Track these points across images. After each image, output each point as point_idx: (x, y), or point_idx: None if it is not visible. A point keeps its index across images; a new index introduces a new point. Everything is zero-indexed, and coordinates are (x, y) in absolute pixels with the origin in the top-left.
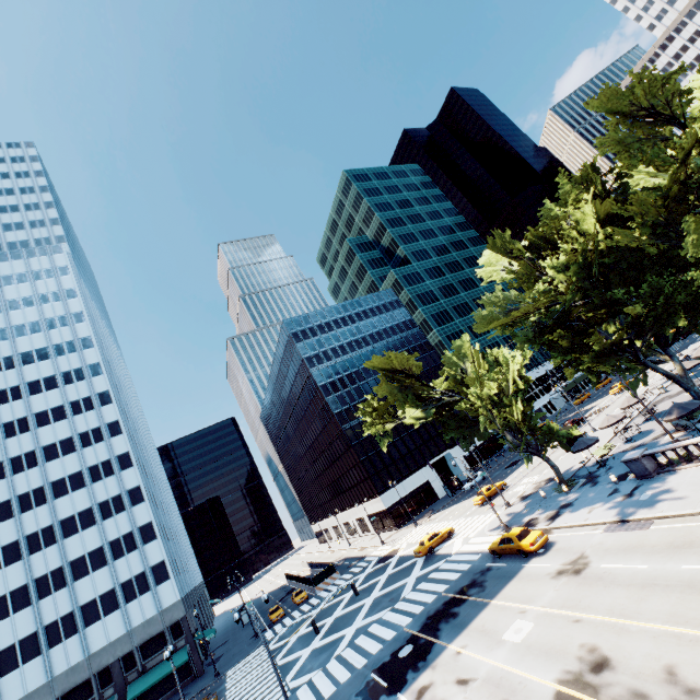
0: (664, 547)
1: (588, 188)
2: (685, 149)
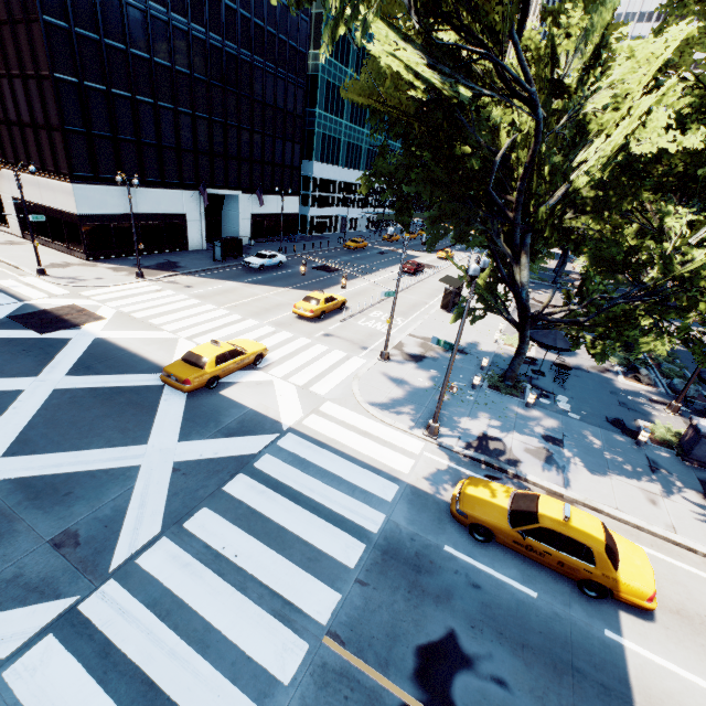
0: None
1: None
2: None
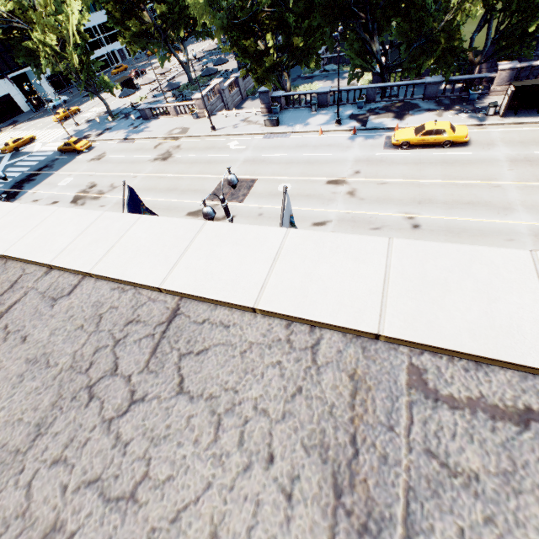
0: (134, 150)
1: None
2: None
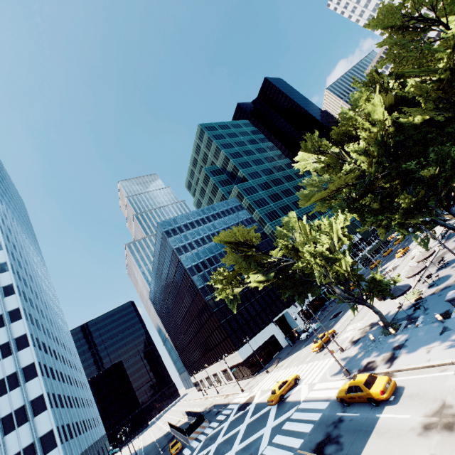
0: None
1: (374, 90)
2: (454, 36)
